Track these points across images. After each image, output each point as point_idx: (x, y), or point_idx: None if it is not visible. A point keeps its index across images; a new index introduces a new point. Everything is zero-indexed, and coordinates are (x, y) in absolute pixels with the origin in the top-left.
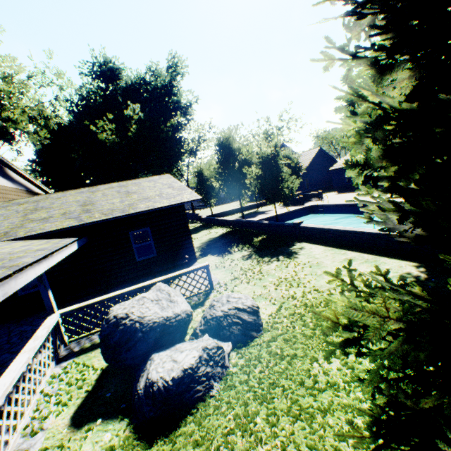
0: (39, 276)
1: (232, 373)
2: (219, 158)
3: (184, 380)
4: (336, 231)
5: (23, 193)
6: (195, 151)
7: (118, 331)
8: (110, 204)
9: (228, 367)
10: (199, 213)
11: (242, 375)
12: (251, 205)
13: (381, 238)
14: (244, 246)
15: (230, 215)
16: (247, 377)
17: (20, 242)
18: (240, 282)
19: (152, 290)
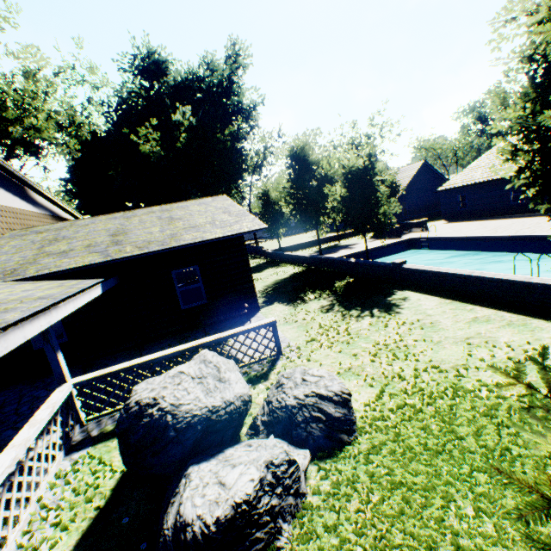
0: (43, 333)
1: (312, 506)
2: (291, 175)
3: (235, 522)
4: (458, 276)
5: (47, 219)
6: (260, 166)
7: (141, 425)
8: (147, 234)
9: (305, 495)
10: (264, 245)
11: (327, 512)
12: (330, 237)
13: (533, 290)
14: (322, 292)
15: (303, 249)
16: (336, 519)
17: (28, 283)
18: (319, 346)
19: (194, 361)
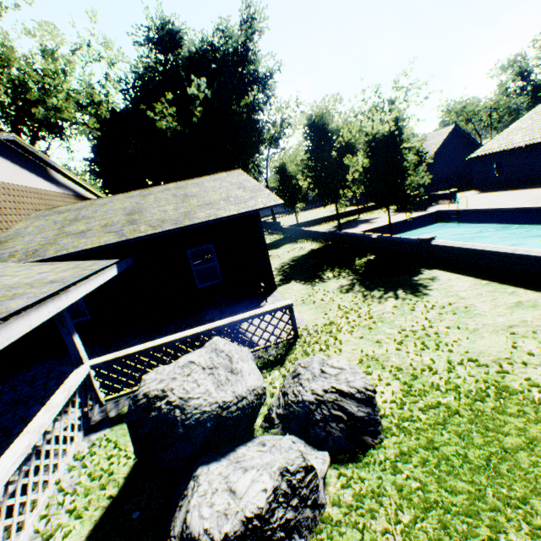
0: (58, 316)
1: (331, 519)
2: (309, 146)
3: (245, 540)
4: (497, 255)
5: (71, 199)
6: (276, 139)
7: (150, 419)
8: (161, 213)
9: (324, 505)
10: (281, 221)
11: (348, 529)
12: (349, 211)
13: None
14: (341, 270)
15: (321, 224)
16: (360, 540)
17: (46, 264)
18: (338, 330)
19: (205, 350)
